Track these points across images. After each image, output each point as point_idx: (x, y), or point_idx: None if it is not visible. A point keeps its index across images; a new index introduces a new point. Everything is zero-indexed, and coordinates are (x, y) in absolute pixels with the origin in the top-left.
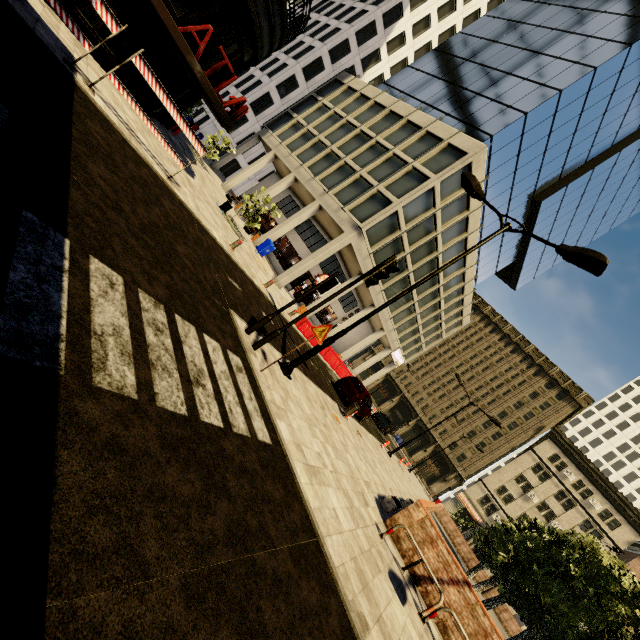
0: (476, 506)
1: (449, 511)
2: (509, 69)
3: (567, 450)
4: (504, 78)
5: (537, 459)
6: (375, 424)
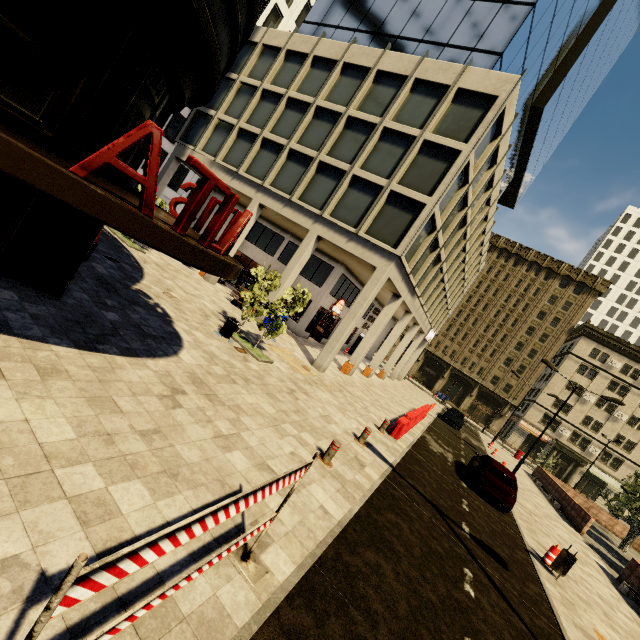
0: (540, 428)
1: (517, 443)
2: None
3: (604, 341)
4: None
5: (579, 361)
6: (451, 427)
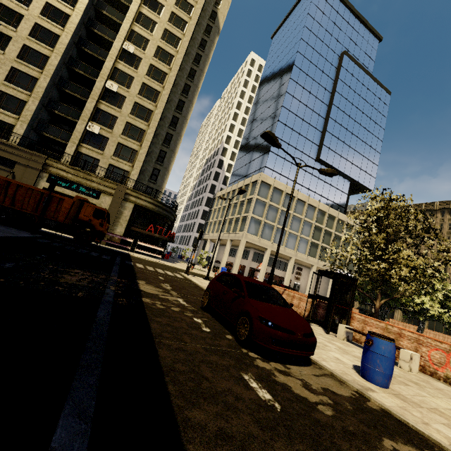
0: None
1: None
2: (257, 145)
3: None
4: (258, 148)
5: None
6: None
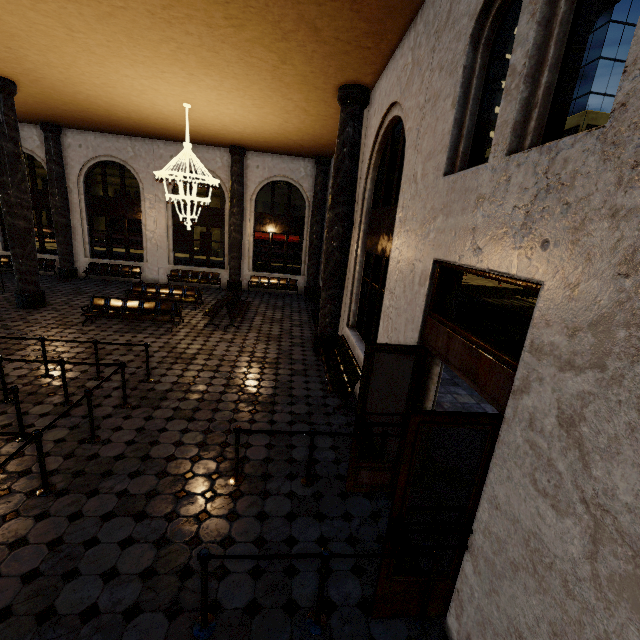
0: None
1: None
2: None
3: None
4: None
5: None
6: None
